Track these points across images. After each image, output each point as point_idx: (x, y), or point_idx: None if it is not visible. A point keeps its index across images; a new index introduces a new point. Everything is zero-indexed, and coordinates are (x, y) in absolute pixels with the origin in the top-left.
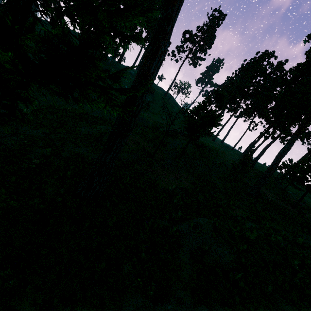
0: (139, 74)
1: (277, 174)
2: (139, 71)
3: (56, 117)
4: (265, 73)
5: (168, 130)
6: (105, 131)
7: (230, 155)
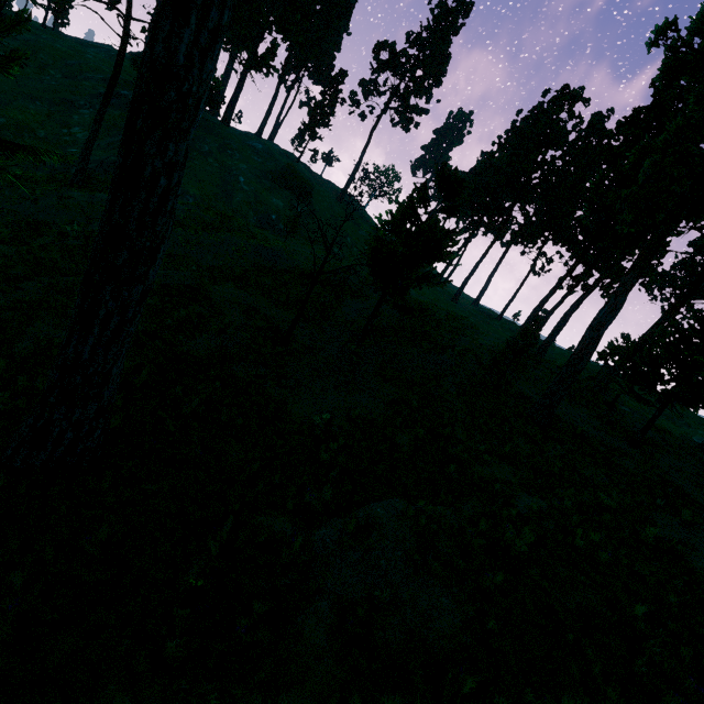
0: (141, 71)
1: (597, 371)
2: (142, 62)
3: (24, 251)
4: (564, 138)
5: (321, 273)
6: (160, 283)
7: (491, 333)
